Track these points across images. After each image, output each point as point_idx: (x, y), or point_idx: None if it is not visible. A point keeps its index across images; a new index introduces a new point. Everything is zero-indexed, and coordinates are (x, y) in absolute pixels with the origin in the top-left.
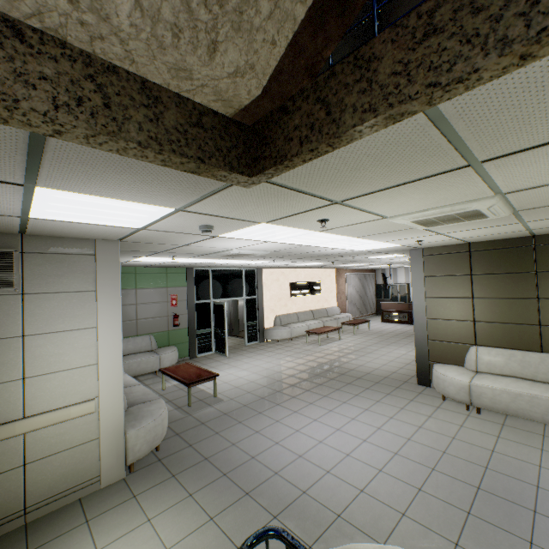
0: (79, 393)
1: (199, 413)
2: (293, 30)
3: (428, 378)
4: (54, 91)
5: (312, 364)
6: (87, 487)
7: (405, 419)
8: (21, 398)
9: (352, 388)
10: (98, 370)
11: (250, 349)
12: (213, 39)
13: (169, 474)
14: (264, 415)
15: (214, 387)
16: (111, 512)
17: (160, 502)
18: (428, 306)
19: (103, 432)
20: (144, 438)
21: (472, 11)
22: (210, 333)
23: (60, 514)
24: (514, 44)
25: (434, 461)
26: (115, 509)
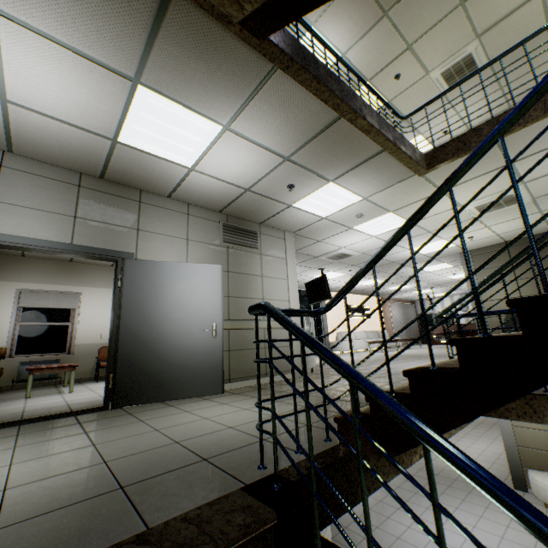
0: None
1: None
2: None
3: (524, 483)
4: None
5: None
6: None
7: (521, 528)
8: None
9: (455, 491)
10: None
11: None
12: None
13: None
14: (393, 520)
15: None
16: None
17: None
18: None
19: None
20: None
21: None
22: None
23: None
24: None
25: None
26: None
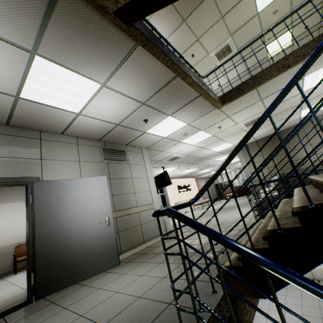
0: None
1: None
2: None
3: None
4: None
5: None
6: None
7: (292, 294)
8: None
9: None
10: None
11: None
12: None
13: None
14: None
15: None
16: None
17: None
18: None
19: None
20: None
21: None
22: None
23: None
24: None
25: (319, 313)
26: None
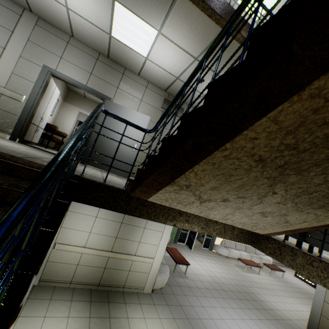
0: (150, 253)
1: (177, 278)
2: (276, 231)
3: None
4: (217, 231)
5: (237, 282)
6: (140, 289)
7: None
8: (136, 248)
9: (259, 313)
10: (158, 248)
11: (203, 252)
12: (254, 229)
13: (166, 303)
14: (207, 299)
15: (186, 269)
16: (147, 305)
17: (163, 313)
18: (327, 294)
19: (151, 272)
20: (161, 281)
21: (320, 270)
22: (187, 234)
23: (132, 294)
24: (326, 287)
25: None
26: (148, 305)
